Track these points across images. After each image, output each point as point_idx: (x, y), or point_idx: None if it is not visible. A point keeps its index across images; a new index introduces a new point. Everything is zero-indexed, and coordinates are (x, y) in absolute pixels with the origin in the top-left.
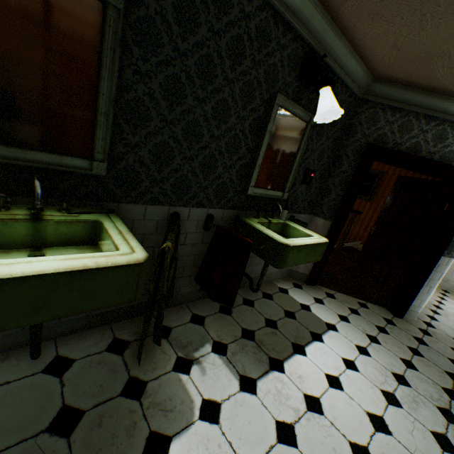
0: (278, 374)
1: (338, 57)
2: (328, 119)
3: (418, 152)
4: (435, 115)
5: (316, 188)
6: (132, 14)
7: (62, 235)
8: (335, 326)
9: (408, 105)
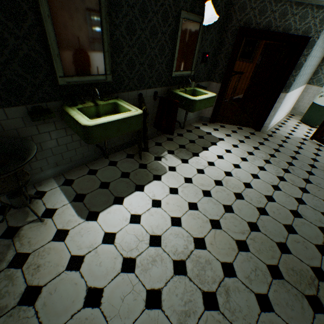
0: (196, 157)
1: None
2: (211, 22)
3: (270, 27)
4: None
5: (210, 64)
6: None
7: (105, 111)
8: (223, 139)
9: None
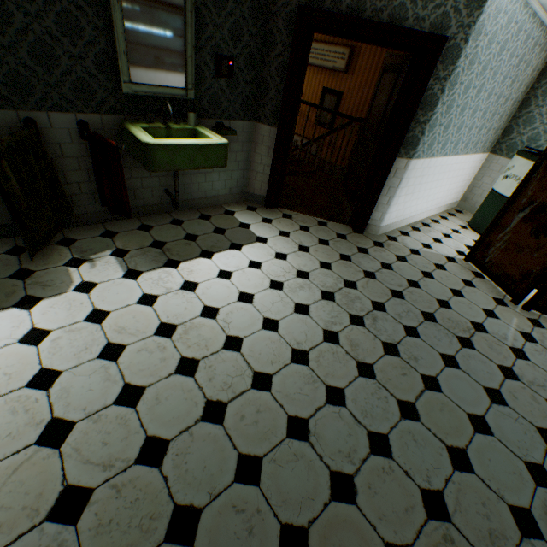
0: (169, 269)
1: None
2: None
3: (362, 11)
4: None
5: (247, 83)
6: None
7: None
8: (266, 240)
9: None
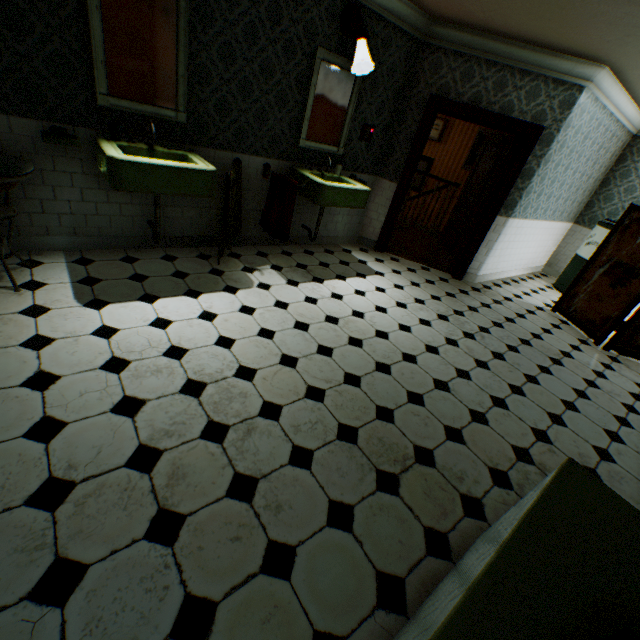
0: (317, 284)
1: (383, 3)
2: (366, 71)
3: (479, 103)
4: (495, 61)
5: (379, 146)
6: (194, 1)
7: None
8: (383, 274)
9: (469, 49)
